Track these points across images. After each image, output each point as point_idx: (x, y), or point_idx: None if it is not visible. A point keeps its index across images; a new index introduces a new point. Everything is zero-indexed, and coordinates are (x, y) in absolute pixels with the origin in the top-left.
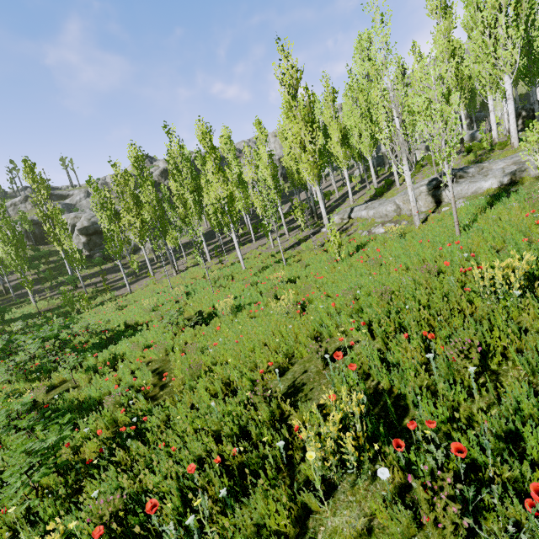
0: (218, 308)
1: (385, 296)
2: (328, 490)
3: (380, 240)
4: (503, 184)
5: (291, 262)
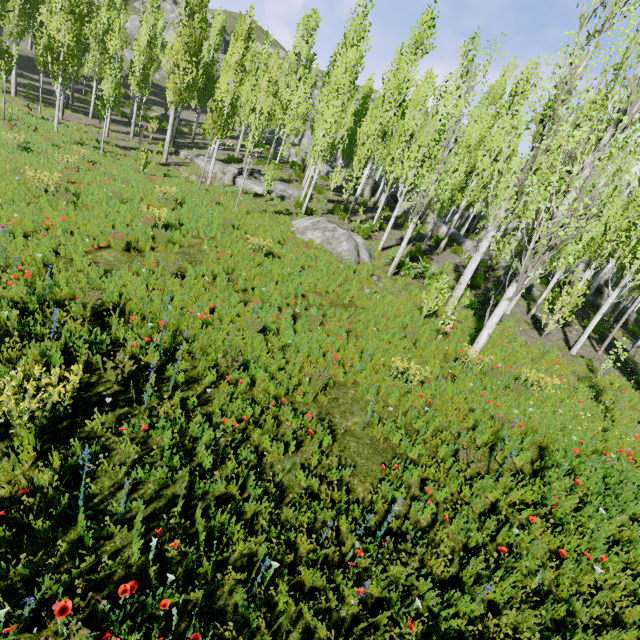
0: (4, 136)
1: (125, 183)
2: (31, 197)
3: (178, 178)
4: (263, 194)
5: (110, 156)
